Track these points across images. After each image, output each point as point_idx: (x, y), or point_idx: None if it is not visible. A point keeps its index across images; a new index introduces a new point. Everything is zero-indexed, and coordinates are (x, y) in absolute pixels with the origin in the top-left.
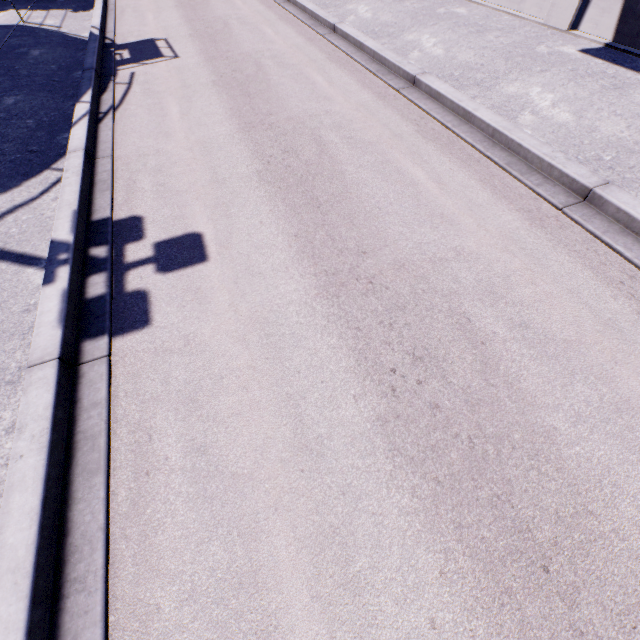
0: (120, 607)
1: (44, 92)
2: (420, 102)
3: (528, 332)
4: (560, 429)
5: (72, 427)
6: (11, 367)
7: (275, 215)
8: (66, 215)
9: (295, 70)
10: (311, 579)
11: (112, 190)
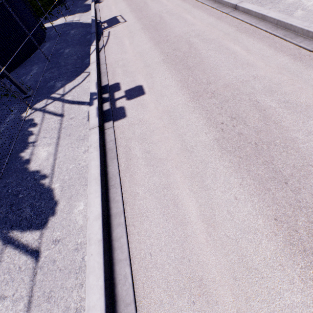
0: (126, 193)
1: (78, 45)
2: (238, 16)
3: (287, 104)
4: (299, 138)
5: (104, 147)
6: (81, 135)
7: (171, 74)
8: (93, 84)
9: (177, 15)
10: (189, 186)
11: (107, 75)
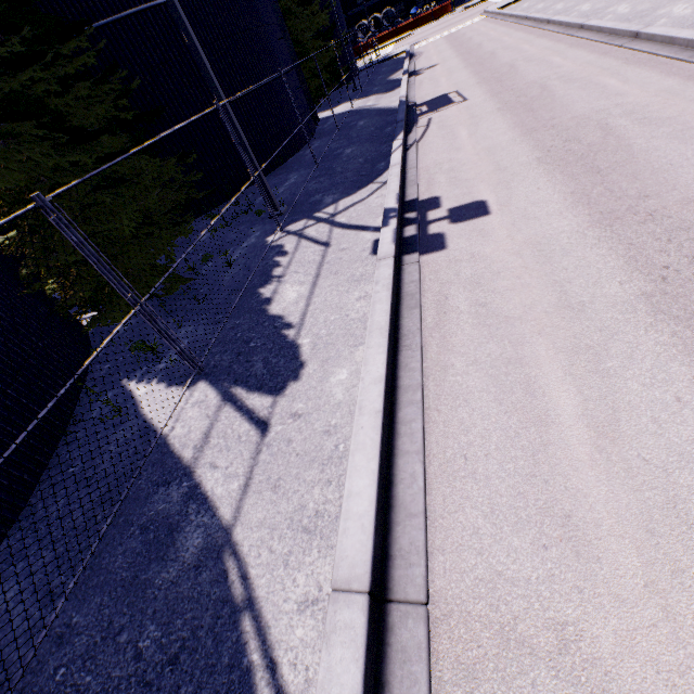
0: (429, 362)
1: (368, 143)
2: None
3: None
4: None
5: (399, 290)
6: (356, 274)
7: (552, 183)
8: (392, 196)
9: (583, 81)
10: (565, 366)
11: (417, 185)
